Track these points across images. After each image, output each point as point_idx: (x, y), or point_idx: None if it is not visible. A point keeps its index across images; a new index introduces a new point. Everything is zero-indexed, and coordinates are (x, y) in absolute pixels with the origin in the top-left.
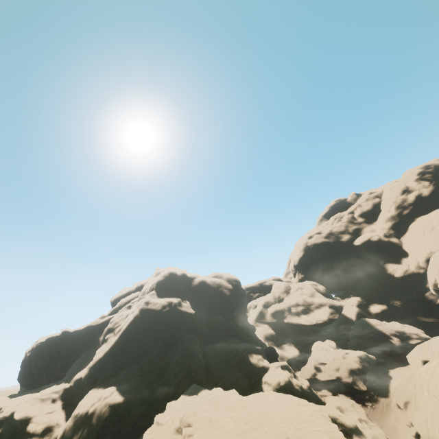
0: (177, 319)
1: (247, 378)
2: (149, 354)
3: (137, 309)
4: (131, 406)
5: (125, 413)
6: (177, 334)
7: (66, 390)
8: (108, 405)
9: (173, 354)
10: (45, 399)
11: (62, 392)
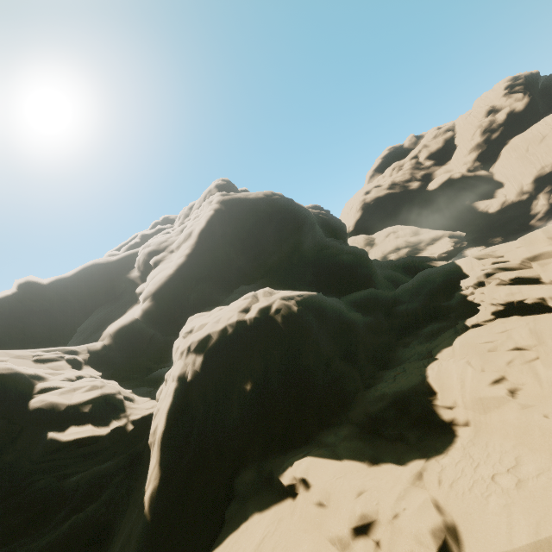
0: (302, 212)
1: None
2: (274, 265)
3: (208, 205)
4: (337, 309)
5: (335, 321)
6: (305, 240)
7: (96, 355)
8: (294, 302)
9: (324, 258)
10: (48, 362)
11: (87, 356)
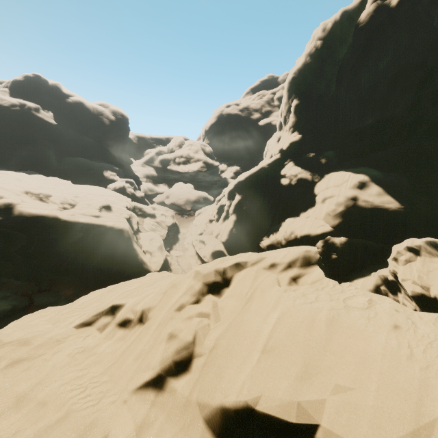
0: (29, 121)
1: (97, 184)
2: None
3: None
4: None
5: None
6: (30, 136)
7: None
8: None
9: (20, 149)
10: None
11: None
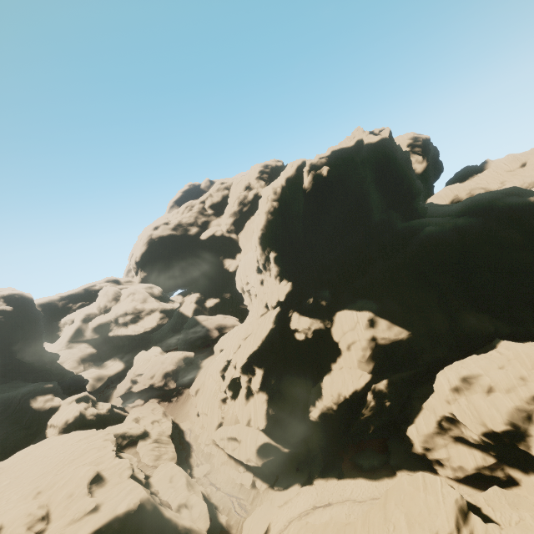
0: None
1: (26, 429)
2: None
3: None
4: None
5: None
6: None
7: None
8: None
9: None
10: None
11: None
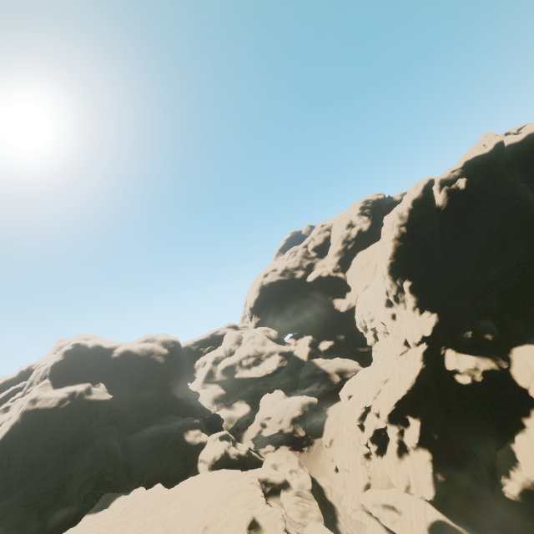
0: (83, 413)
1: (182, 461)
2: (39, 471)
3: (17, 412)
4: None
5: None
6: (85, 432)
7: None
8: None
9: (78, 461)
10: None
11: None
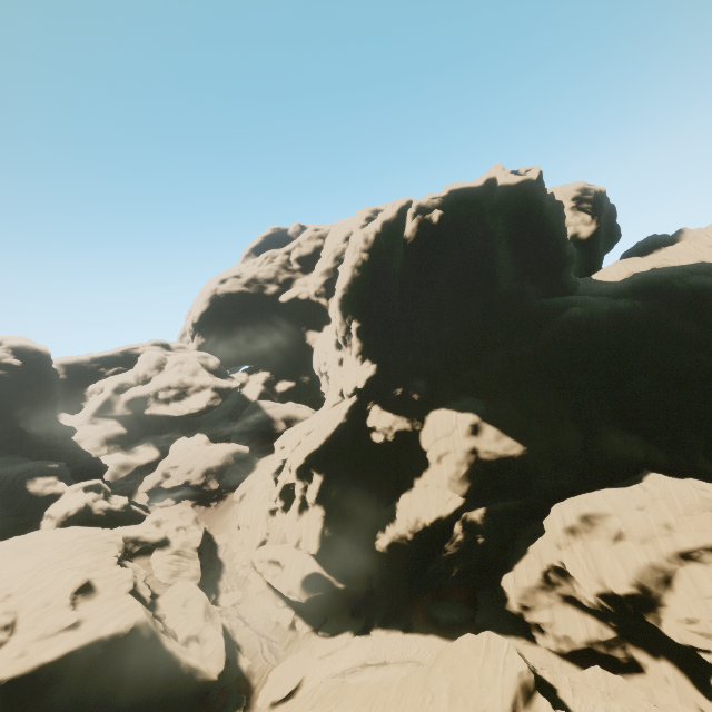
0: None
1: (17, 516)
2: None
3: None
4: None
5: None
6: None
7: None
8: None
9: None
10: None
11: None
